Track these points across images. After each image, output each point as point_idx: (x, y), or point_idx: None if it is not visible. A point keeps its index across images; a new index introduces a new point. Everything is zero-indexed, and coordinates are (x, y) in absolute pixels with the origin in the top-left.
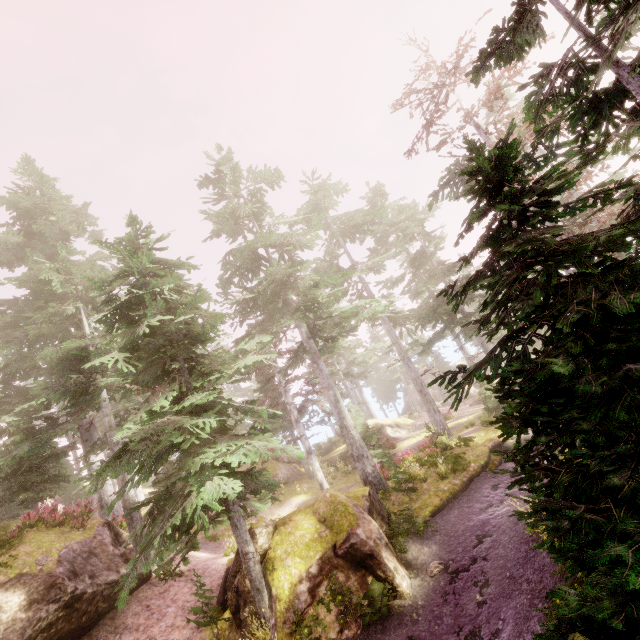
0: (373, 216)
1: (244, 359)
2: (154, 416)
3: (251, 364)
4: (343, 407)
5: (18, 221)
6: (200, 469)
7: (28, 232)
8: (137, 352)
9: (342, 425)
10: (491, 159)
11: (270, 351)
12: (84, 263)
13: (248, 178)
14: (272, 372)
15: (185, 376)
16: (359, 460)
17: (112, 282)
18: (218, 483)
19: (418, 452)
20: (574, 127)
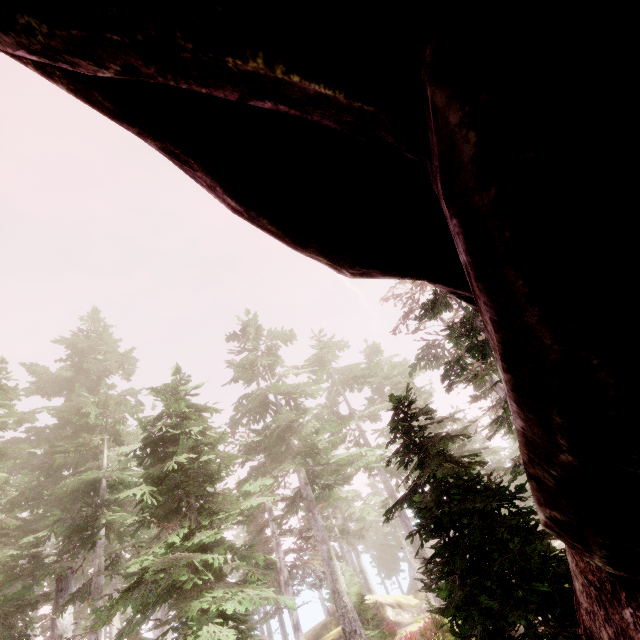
0: (369, 371)
1: (249, 500)
2: (169, 549)
3: (254, 506)
4: (336, 566)
5: (70, 357)
6: (191, 620)
7: (76, 367)
8: (161, 486)
9: (334, 589)
10: (398, 400)
11: (273, 494)
12: (118, 398)
13: (267, 336)
14: (264, 521)
15: (194, 514)
16: (351, 638)
17: (154, 422)
18: (213, 629)
19: (420, 639)
20: (473, 355)
